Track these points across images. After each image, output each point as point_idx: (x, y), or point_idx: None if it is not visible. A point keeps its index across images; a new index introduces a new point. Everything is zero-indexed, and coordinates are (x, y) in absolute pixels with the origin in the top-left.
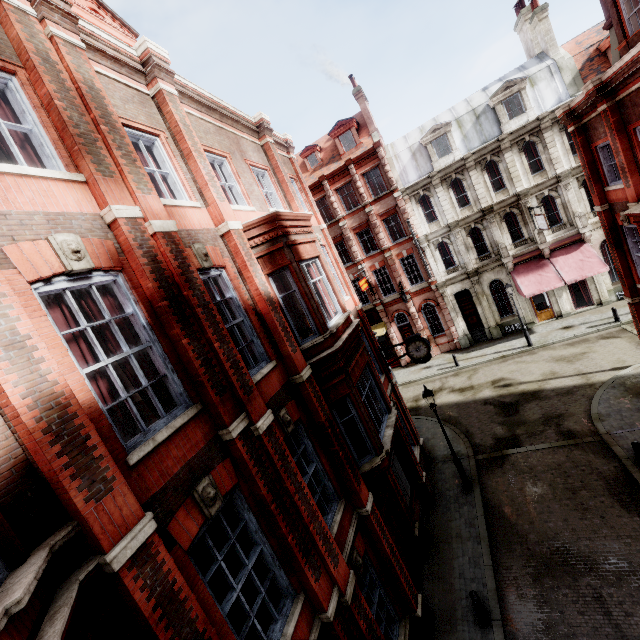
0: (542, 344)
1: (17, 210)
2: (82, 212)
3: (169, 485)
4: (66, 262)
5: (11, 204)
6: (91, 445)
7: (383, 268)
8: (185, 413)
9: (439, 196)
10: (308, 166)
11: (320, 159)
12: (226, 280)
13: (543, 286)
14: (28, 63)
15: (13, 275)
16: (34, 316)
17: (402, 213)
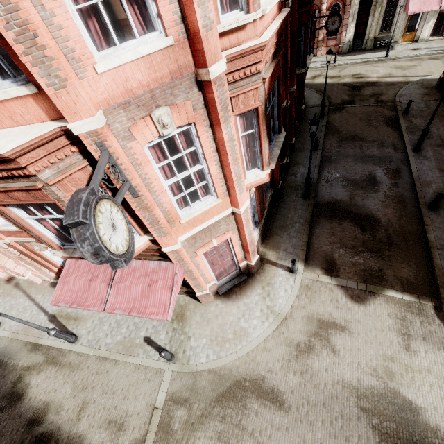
0: (394, 57)
1: None
2: None
3: None
4: None
5: None
6: None
7: None
8: None
9: None
10: None
11: None
12: None
13: (425, 7)
14: None
15: None
16: None
17: None
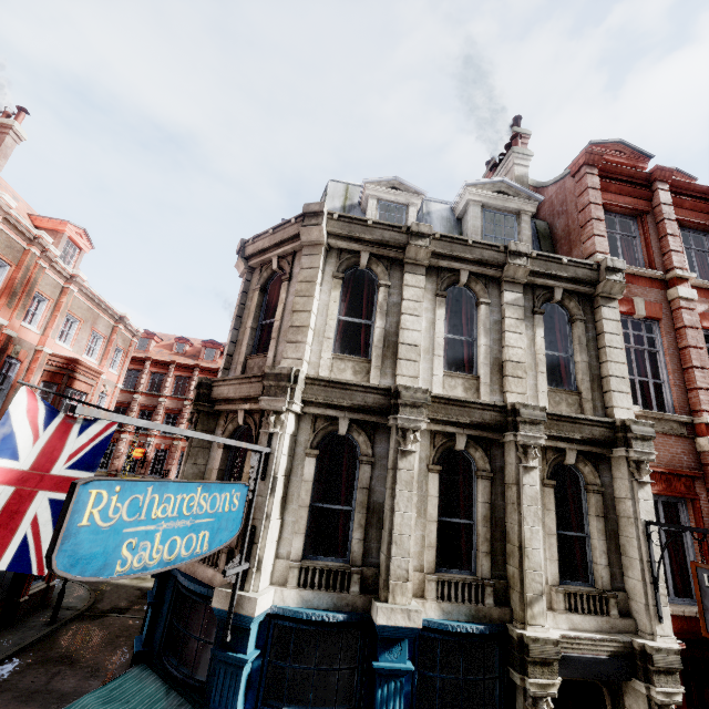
0: None
1: None
2: None
3: None
4: None
5: None
6: None
7: (167, 451)
8: None
9: None
10: (174, 348)
11: (186, 350)
12: (17, 368)
13: None
14: (20, 266)
15: None
16: None
17: None
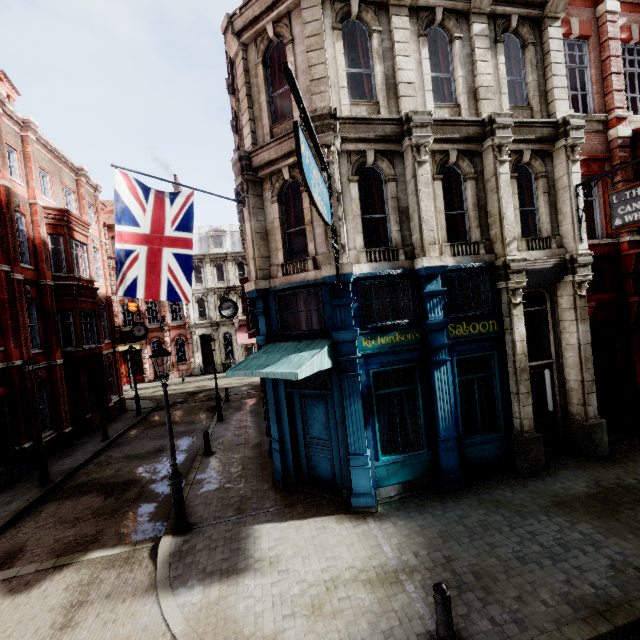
0: None
1: None
2: None
3: None
4: None
5: None
6: None
7: (155, 303)
8: None
9: (207, 269)
10: None
11: None
12: (23, 221)
13: (249, 340)
14: None
15: None
16: None
17: None
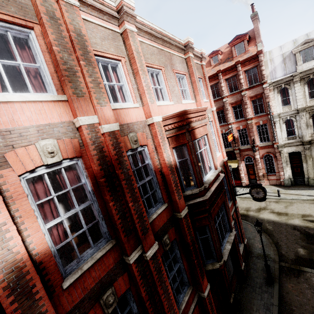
0: None
1: (19, 126)
2: (61, 121)
3: (86, 296)
4: (44, 159)
5: (15, 122)
6: (35, 291)
7: (244, 129)
8: (104, 248)
9: (296, 89)
10: (211, 63)
11: (220, 59)
12: (146, 153)
13: None
14: (40, 21)
15: (9, 172)
16: (18, 198)
17: (266, 98)
